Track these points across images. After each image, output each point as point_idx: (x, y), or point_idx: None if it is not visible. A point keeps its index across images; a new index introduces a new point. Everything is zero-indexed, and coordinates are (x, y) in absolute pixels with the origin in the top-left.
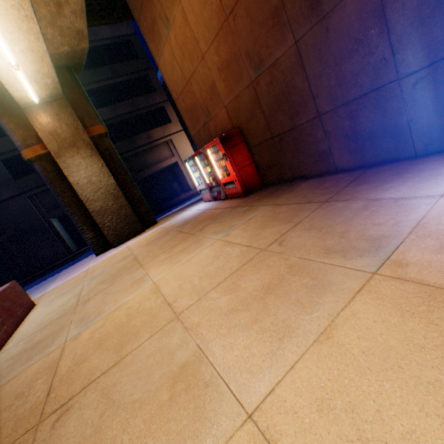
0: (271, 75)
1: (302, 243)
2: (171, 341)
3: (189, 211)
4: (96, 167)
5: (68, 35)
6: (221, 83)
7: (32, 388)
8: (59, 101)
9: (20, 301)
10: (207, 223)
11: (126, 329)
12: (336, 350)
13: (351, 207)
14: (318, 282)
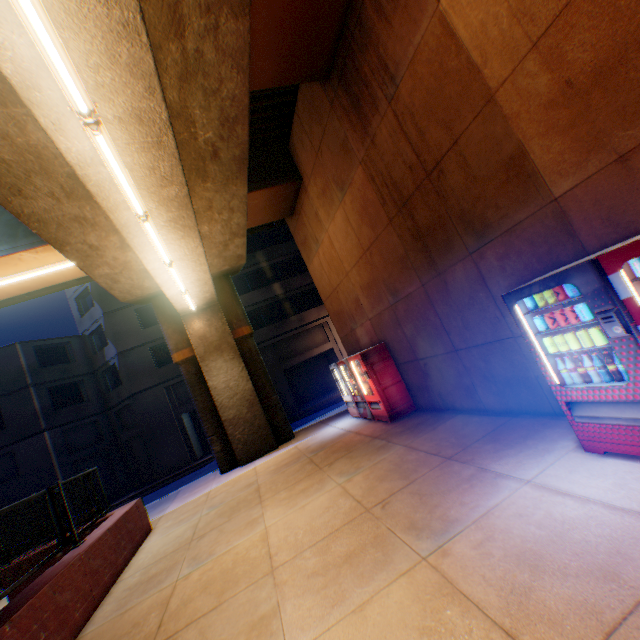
0: (406, 304)
1: (399, 509)
2: (260, 594)
3: (331, 428)
4: (235, 370)
5: (230, 259)
6: (364, 298)
7: (146, 619)
8: (213, 307)
9: (141, 523)
10: (339, 455)
11: (229, 576)
12: (360, 619)
13: (460, 474)
14: (385, 557)
